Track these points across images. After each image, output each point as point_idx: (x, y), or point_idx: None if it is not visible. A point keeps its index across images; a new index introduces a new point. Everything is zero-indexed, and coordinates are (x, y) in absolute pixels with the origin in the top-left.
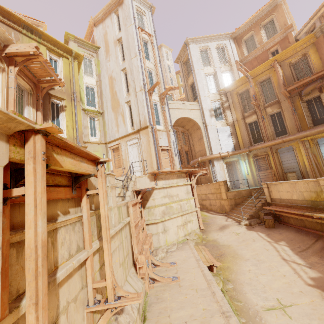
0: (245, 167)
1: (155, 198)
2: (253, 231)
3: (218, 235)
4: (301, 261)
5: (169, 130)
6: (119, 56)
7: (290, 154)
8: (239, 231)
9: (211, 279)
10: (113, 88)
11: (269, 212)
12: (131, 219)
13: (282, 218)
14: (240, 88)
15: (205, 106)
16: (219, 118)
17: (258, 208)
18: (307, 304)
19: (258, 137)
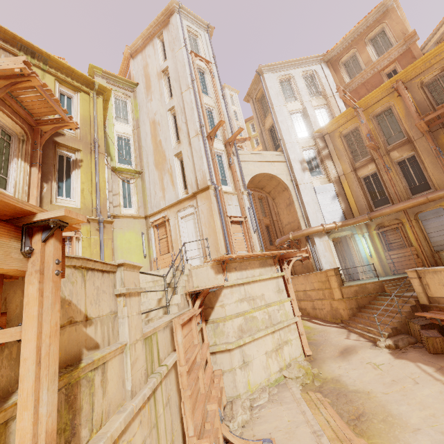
0: (366, 245)
1: (225, 304)
2: (408, 361)
3: (341, 368)
4: None
5: (242, 193)
6: (165, 93)
7: (441, 221)
8: (378, 359)
9: None
10: (156, 137)
11: (429, 323)
12: (179, 356)
13: None
14: (345, 127)
15: (294, 155)
16: (316, 172)
17: (405, 316)
18: None
19: (381, 198)
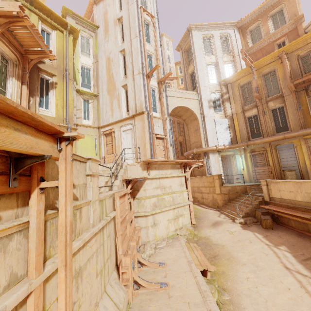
0: (241, 162)
1: (146, 189)
2: (249, 231)
3: (211, 232)
4: (308, 273)
5: (166, 118)
6: (118, 37)
7: (290, 152)
8: (233, 229)
9: (206, 290)
10: (110, 70)
11: (266, 212)
12: (117, 213)
13: (280, 219)
14: (242, 80)
15: (204, 96)
16: (217, 109)
17: (254, 206)
18: None
19: (257, 132)
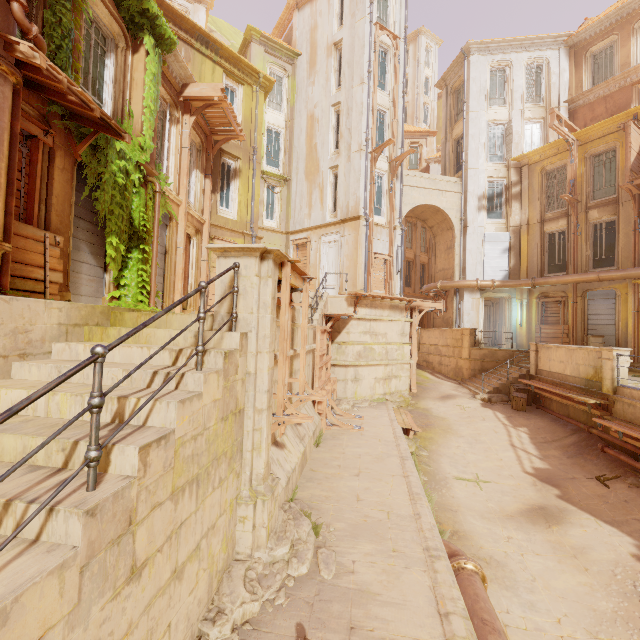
0: (519, 313)
1: (350, 332)
2: (490, 409)
3: (435, 405)
4: (535, 452)
5: (395, 227)
6: (332, 78)
7: (607, 304)
8: (468, 405)
9: (401, 436)
10: (312, 138)
11: (525, 389)
12: (317, 347)
13: (542, 401)
14: (551, 162)
15: (473, 187)
16: (495, 214)
17: (511, 381)
18: (510, 485)
19: (559, 263)
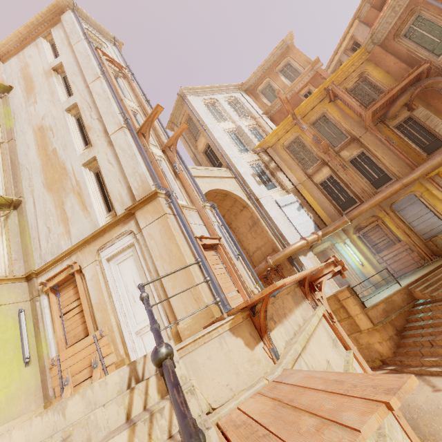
0: (353, 253)
1: None
2: None
3: None
4: None
5: (204, 206)
6: (59, 91)
7: (416, 207)
8: None
9: None
10: (46, 146)
11: None
12: None
13: None
14: (286, 138)
15: (243, 169)
16: (270, 186)
17: None
18: None
19: (346, 199)
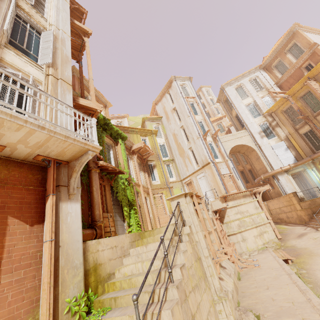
0: (315, 175)
1: (229, 215)
2: None
3: (296, 242)
4: None
5: (227, 160)
6: (176, 119)
7: None
8: (316, 236)
9: (283, 263)
10: (177, 141)
11: None
12: (216, 227)
13: None
14: (283, 107)
15: (253, 130)
16: (270, 136)
17: None
18: None
19: (319, 144)
